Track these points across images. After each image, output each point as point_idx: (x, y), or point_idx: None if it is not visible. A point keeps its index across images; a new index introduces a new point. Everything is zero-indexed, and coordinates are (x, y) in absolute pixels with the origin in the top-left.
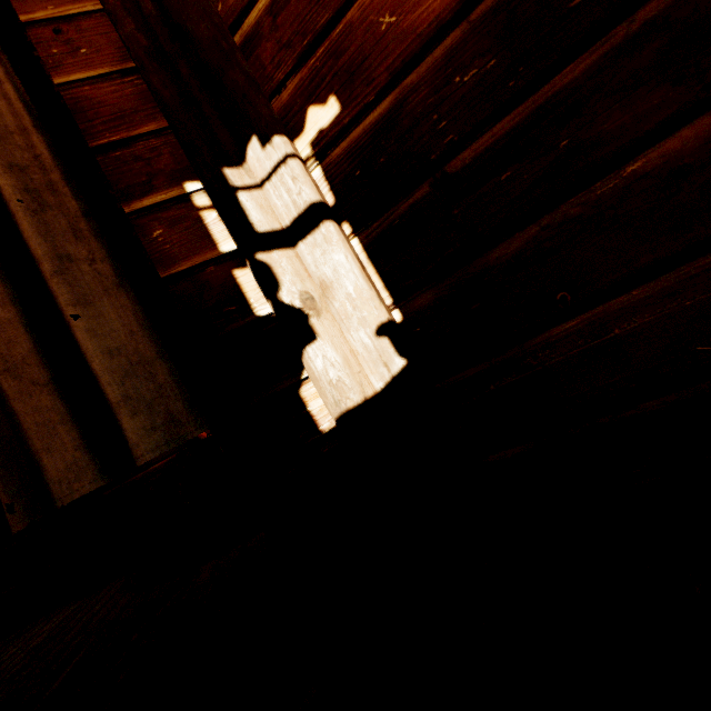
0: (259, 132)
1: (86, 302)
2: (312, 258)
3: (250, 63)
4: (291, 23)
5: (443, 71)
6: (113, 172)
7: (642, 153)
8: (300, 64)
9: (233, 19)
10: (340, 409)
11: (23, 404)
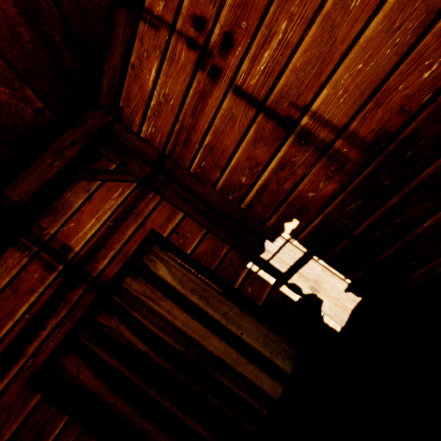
0: (268, 238)
1: (239, 326)
2: (307, 273)
3: (251, 213)
4: (267, 199)
5: (340, 206)
6: (224, 276)
7: (428, 220)
8: (275, 211)
9: (238, 200)
10: (343, 323)
11: (247, 373)
